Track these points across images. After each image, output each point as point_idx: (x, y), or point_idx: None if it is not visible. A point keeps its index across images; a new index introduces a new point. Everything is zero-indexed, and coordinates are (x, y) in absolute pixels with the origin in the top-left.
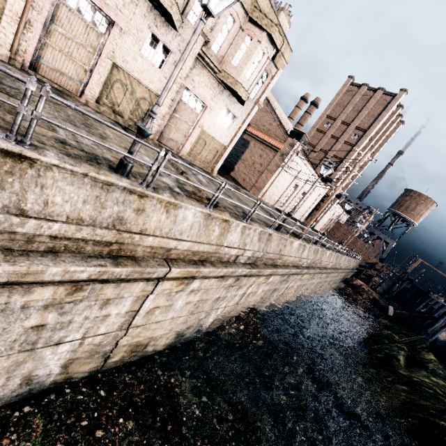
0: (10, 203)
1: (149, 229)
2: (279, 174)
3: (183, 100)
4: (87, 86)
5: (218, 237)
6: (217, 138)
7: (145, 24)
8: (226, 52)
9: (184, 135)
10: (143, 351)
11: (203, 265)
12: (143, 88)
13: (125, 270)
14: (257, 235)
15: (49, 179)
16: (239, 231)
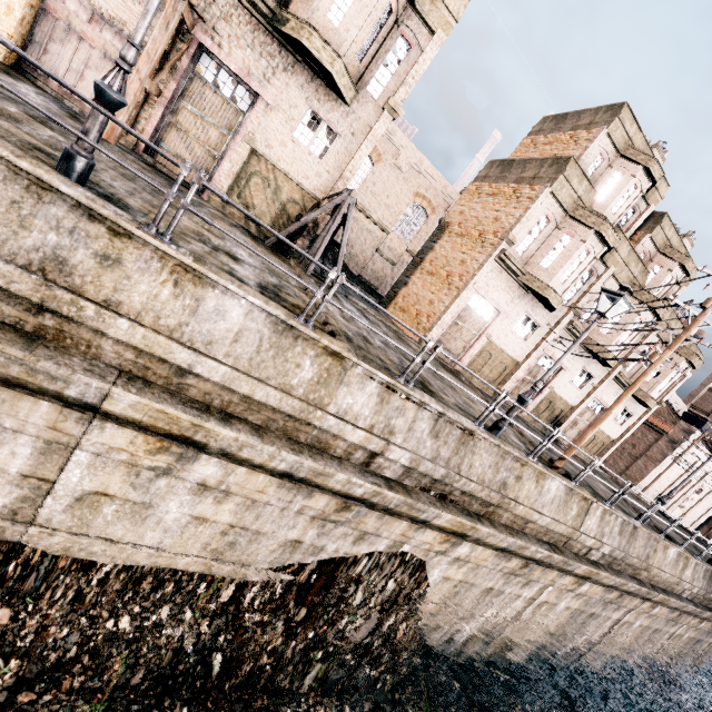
0: (627, 548)
1: (654, 562)
2: (666, 465)
3: (587, 405)
4: (528, 406)
5: (680, 571)
6: (608, 433)
7: (581, 365)
8: (637, 370)
9: (578, 432)
10: (590, 661)
11: (668, 594)
12: (561, 401)
13: (645, 589)
14: (702, 571)
15: (638, 536)
16: (692, 566)
